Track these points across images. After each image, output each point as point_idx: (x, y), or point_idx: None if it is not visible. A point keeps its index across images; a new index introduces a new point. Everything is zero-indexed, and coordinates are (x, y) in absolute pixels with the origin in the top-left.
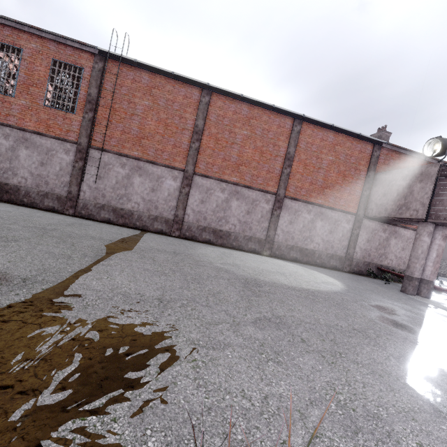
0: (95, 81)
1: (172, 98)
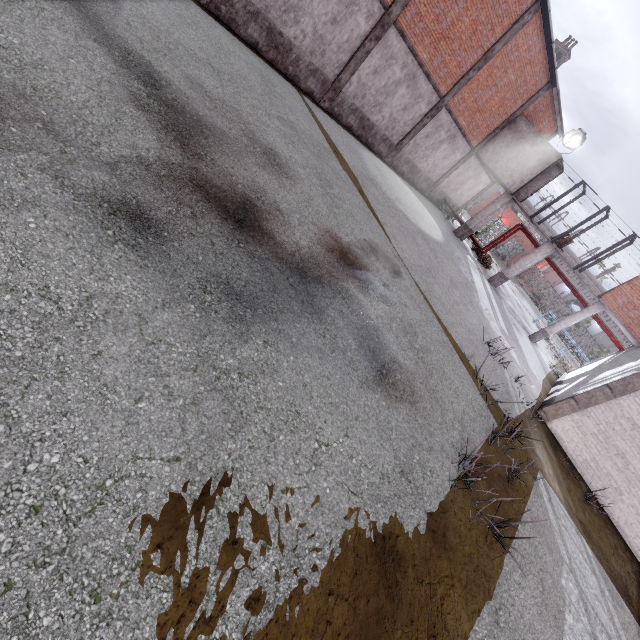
0: None
1: None
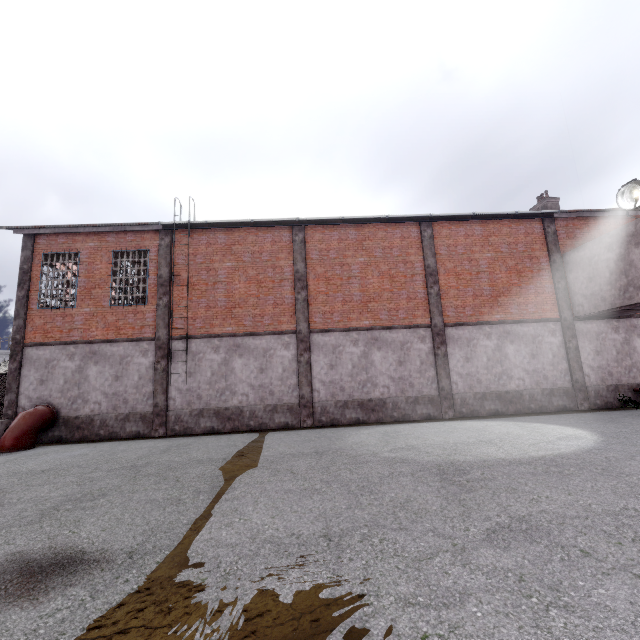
0: (164, 259)
1: (259, 249)
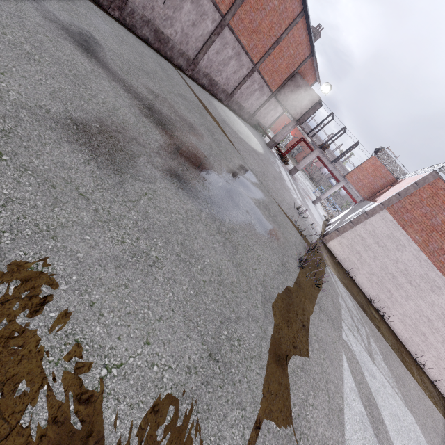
0: None
1: None
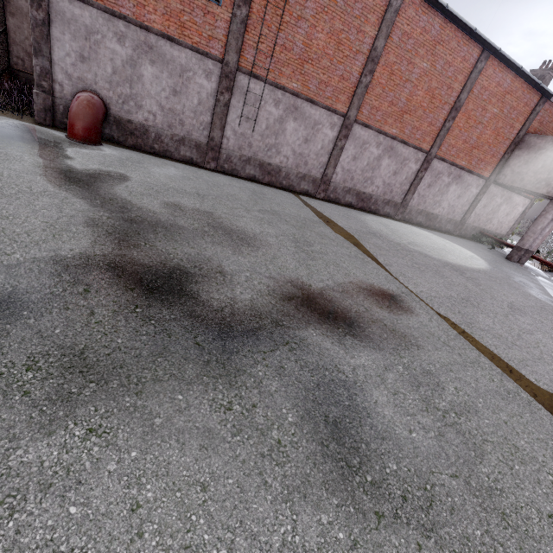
0: None
1: None
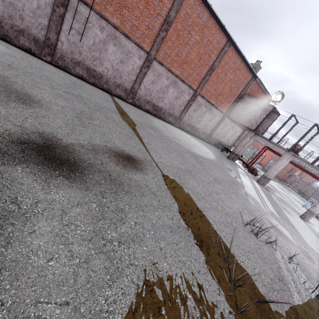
0: None
1: None
